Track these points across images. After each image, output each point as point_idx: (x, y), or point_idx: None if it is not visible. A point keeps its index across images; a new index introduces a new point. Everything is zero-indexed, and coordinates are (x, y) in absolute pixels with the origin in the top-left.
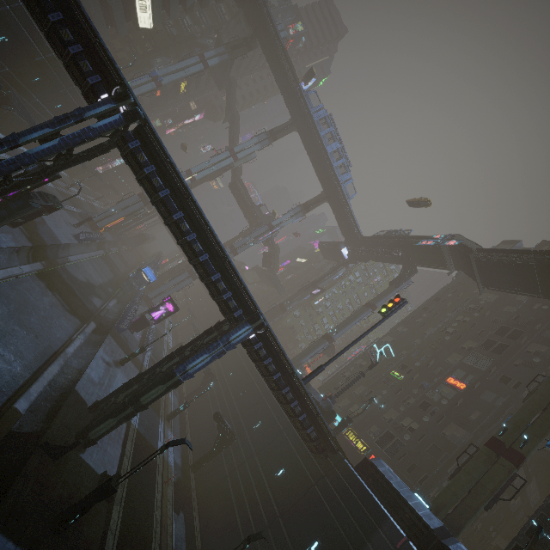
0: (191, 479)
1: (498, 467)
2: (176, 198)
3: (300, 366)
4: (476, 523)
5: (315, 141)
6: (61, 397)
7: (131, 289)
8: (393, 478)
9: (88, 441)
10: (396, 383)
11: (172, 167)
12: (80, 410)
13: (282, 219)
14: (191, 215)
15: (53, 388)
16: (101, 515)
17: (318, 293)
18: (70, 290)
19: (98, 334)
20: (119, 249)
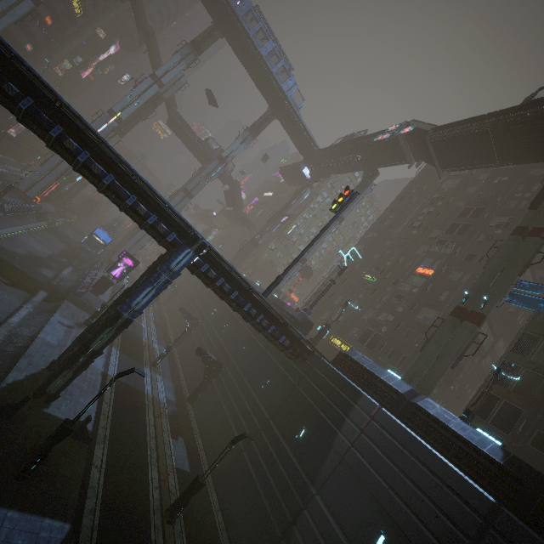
0: (188, 410)
1: (461, 331)
2: (46, 109)
3: (278, 292)
4: (453, 385)
5: (246, 44)
6: (10, 364)
7: (87, 255)
8: (366, 362)
9: (49, 396)
10: (370, 286)
11: (29, 69)
12: (36, 371)
13: (231, 148)
14: (72, 127)
15: (1, 358)
16: (81, 455)
17: (286, 220)
18: (7, 264)
19: (53, 302)
20: (68, 219)
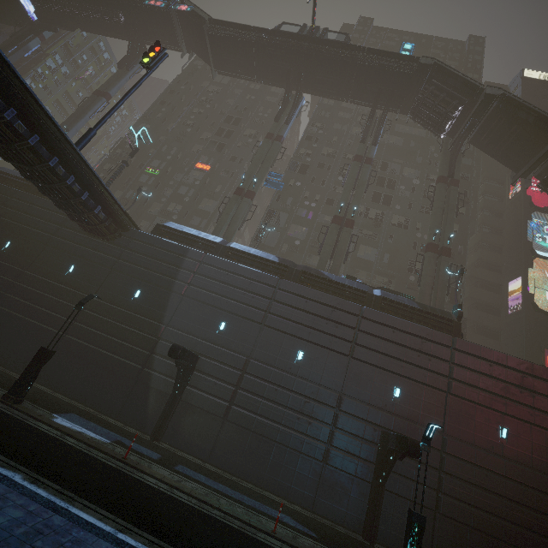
0: None
1: (243, 204)
2: None
3: None
4: None
5: None
6: None
7: None
8: (184, 229)
9: None
10: (154, 179)
11: None
12: None
13: None
14: None
15: None
16: None
17: None
18: None
19: None
20: None
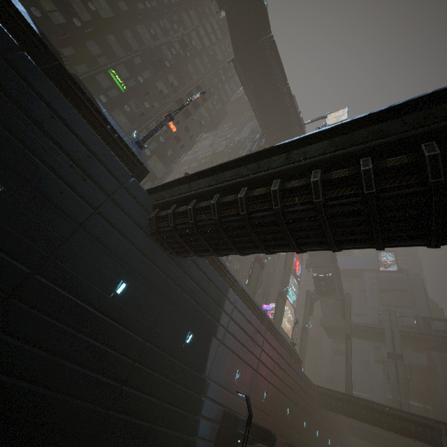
0: None
1: None
2: None
3: None
4: None
5: None
6: None
7: None
8: None
9: None
10: (117, 93)
11: None
12: None
13: None
14: None
15: None
16: None
17: None
18: None
19: None
20: None
